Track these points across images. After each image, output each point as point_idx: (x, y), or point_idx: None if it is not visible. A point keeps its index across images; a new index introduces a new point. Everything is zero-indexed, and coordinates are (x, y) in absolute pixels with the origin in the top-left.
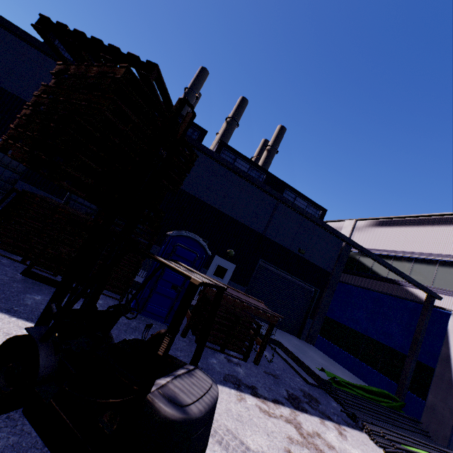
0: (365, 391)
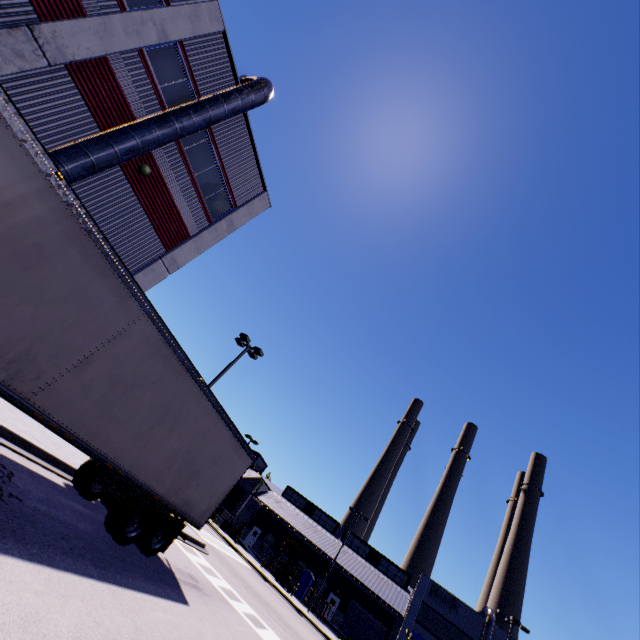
0: None
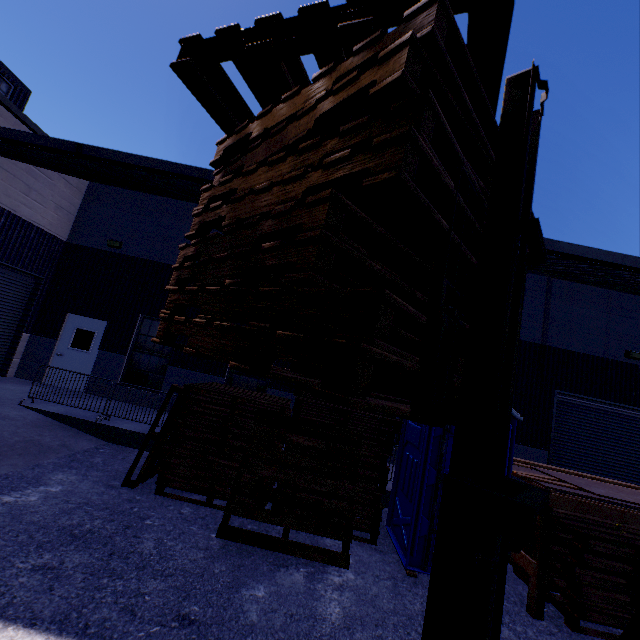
0: None
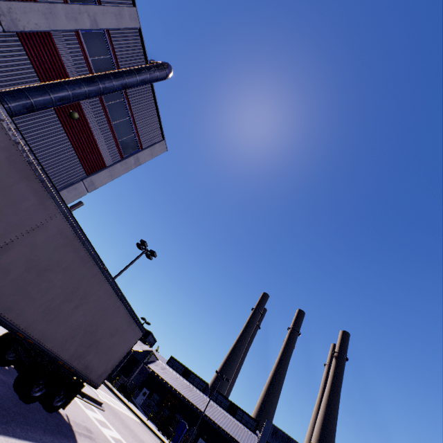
0: None
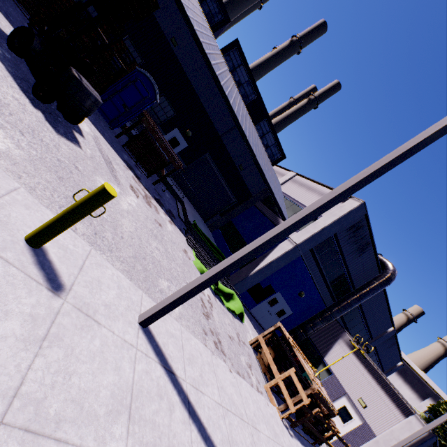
0: (211, 244)
